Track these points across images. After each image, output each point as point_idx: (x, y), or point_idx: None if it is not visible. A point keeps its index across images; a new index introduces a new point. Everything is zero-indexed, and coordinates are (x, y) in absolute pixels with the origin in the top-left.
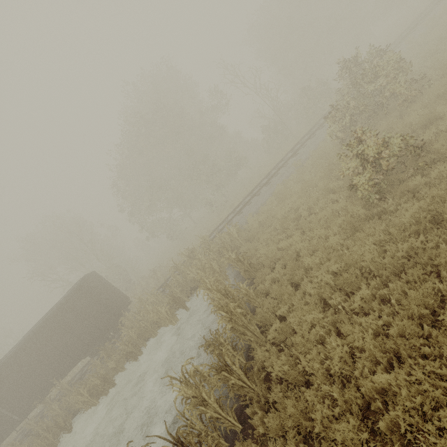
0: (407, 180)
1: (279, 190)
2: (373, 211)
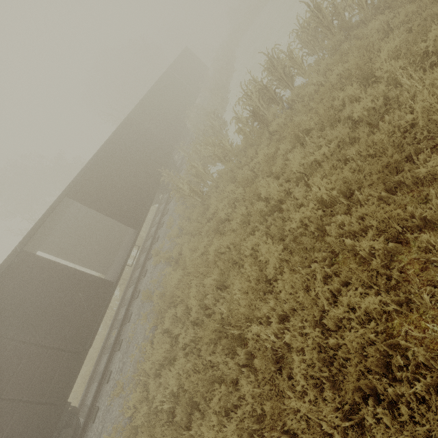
0: None
1: None
2: None
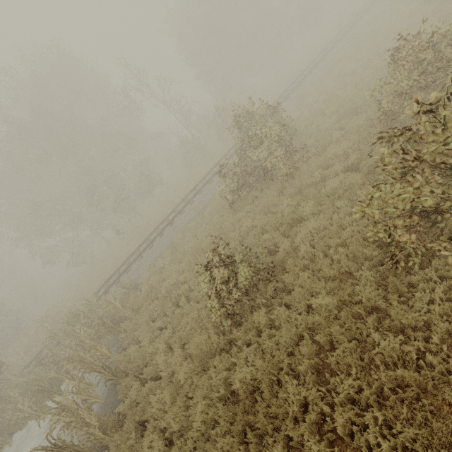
0: (257, 307)
1: (179, 238)
2: (226, 337)
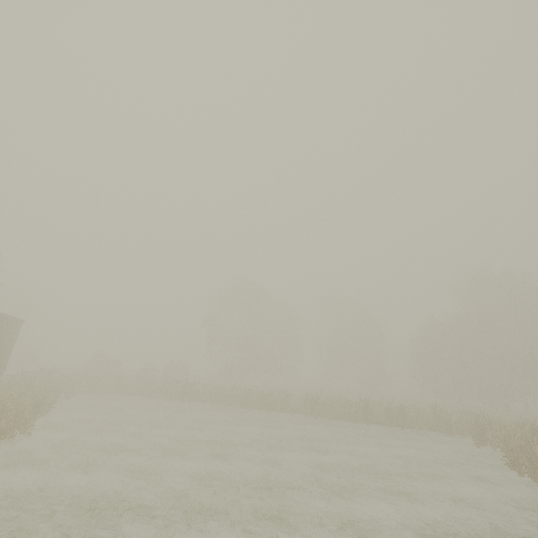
0: None
1: None
2: None
